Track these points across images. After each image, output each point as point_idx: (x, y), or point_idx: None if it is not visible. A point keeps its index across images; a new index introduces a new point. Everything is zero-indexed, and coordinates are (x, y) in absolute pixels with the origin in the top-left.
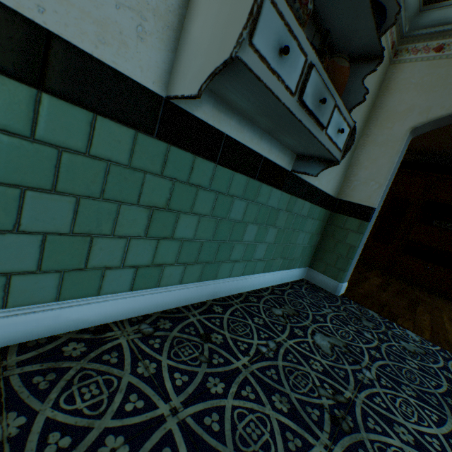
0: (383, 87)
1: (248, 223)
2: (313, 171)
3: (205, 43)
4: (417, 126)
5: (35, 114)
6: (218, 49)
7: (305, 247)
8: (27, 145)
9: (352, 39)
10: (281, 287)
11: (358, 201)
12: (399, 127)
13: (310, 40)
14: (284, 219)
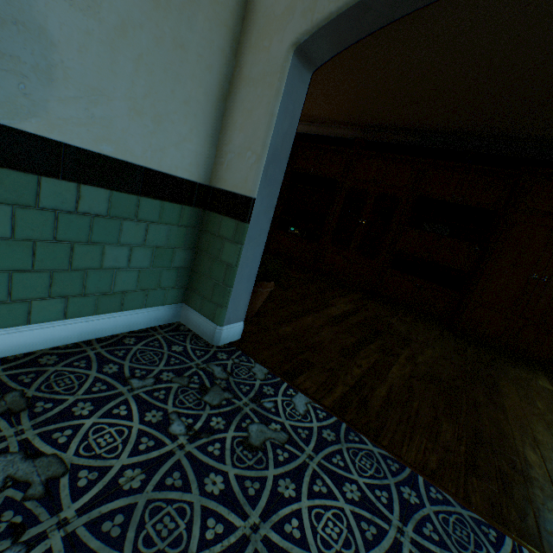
0: None
1: None
2: None
3: None
4: (303, 41)
5: None
6: None
7: (150, 272)
8: None
9: None
10: (79, 348)
11: (233, 188)
12: (278, 45)
13: None
14: (8, 220)
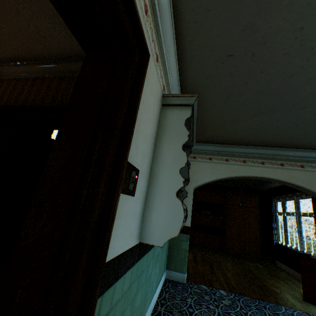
0: None
1: (152, 270)
2: None
3: (161, 224)
4: (196, 187)
5: (112, 296)
6: (170, 229)
7: (165, 259)
8: (108, 315)
9: None
10: (162, 295)
11: None
12: (189, 187)
13: None
14: (160, 253)
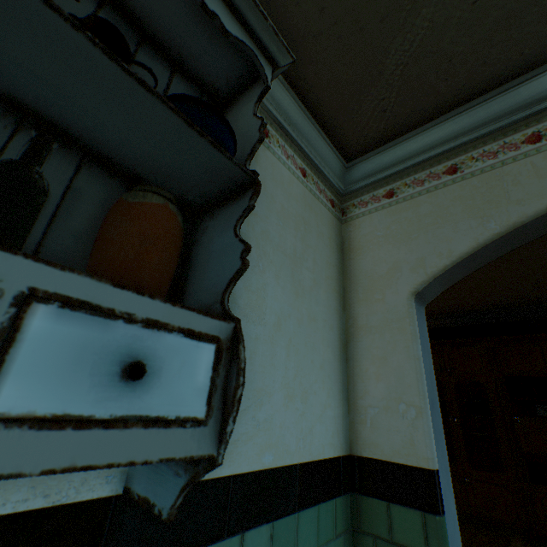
0: (345, 250)
1: None
2: (164, 493)
3: None
4: (420, 288)
5: None
6: None
7: None
8: None
9: (174, 163)
10: None
11: (394, 456)
12: (394, 295)
13: (64, 174)
14: None
